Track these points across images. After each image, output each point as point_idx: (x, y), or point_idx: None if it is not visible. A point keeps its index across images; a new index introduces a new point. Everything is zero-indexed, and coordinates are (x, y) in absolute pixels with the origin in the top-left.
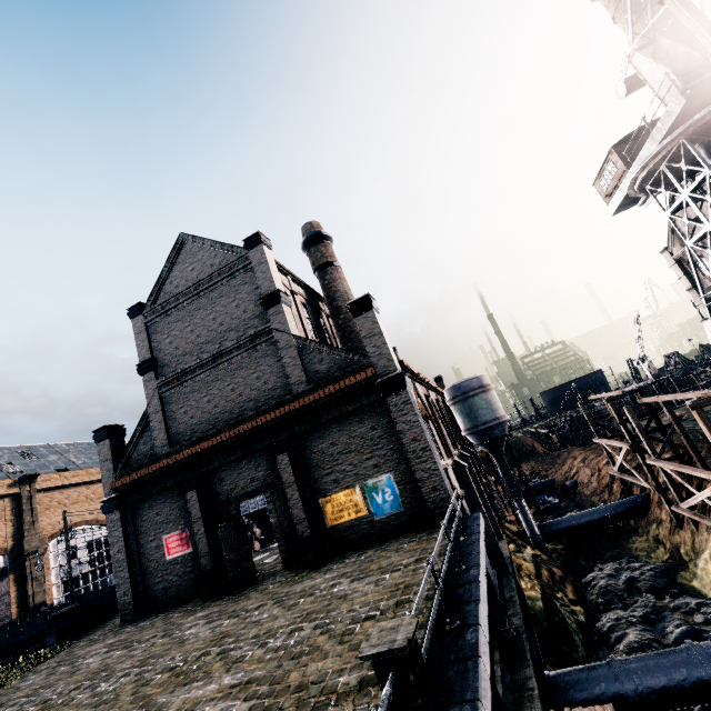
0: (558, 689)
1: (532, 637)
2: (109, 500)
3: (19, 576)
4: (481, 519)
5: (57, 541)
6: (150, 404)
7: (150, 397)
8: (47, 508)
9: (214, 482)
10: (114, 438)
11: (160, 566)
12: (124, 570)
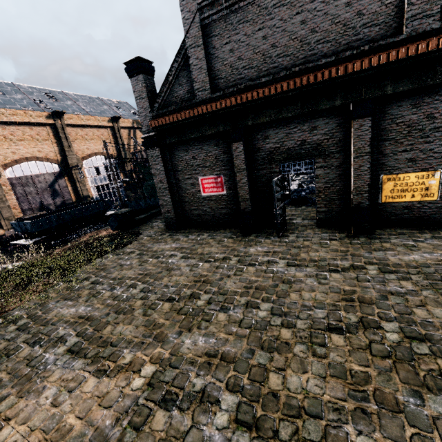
0: None
1: None
2: (148, 137)
3: (70, 178)
4: None
5: (86, 162)
6: (188, 34)
7: (188, 23)
8: (75, 139)
9: (257, 138)
10: (146, 75)
11: (195, 198)
12: (167, 196)
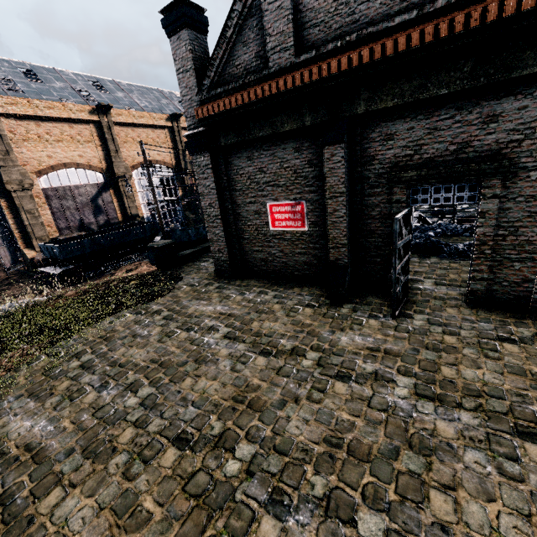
0: None
1: None
2: (194, 136)
3: (116, 192)
4: None
5: (137, 172)
6: None
7: None
8: (124, 141)
9: (371, 138)
10: (193, 31)
11: (260, 235)
12: (218, 227)
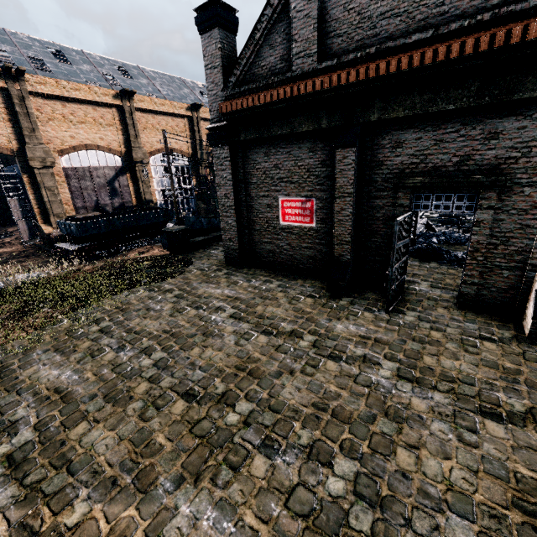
0: None
1: None
2: (216, 129)
3: (133, 176)
4: None
5: (154, 158)
6: None
7: None
8: (144, 128)
9: (381, 145)
10: (224, 30)
11: (270, 227)
12: (231, 217)
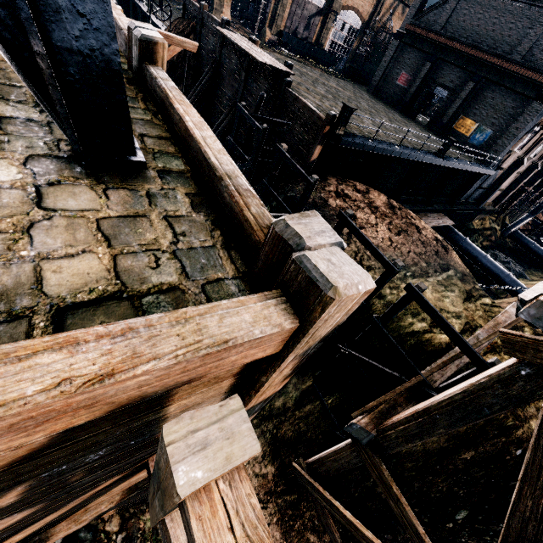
0: (447, 227)
1: (458, 219)
2: (400, 32)
3: (323, 20)
4: (492, 172)
5: (342, 12)
6: None
7: None
8: None
9: (439, 67)
10: None
11: (392, 82)
12: (381, 72)
